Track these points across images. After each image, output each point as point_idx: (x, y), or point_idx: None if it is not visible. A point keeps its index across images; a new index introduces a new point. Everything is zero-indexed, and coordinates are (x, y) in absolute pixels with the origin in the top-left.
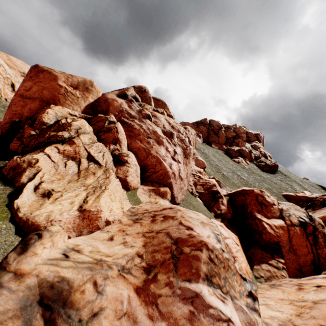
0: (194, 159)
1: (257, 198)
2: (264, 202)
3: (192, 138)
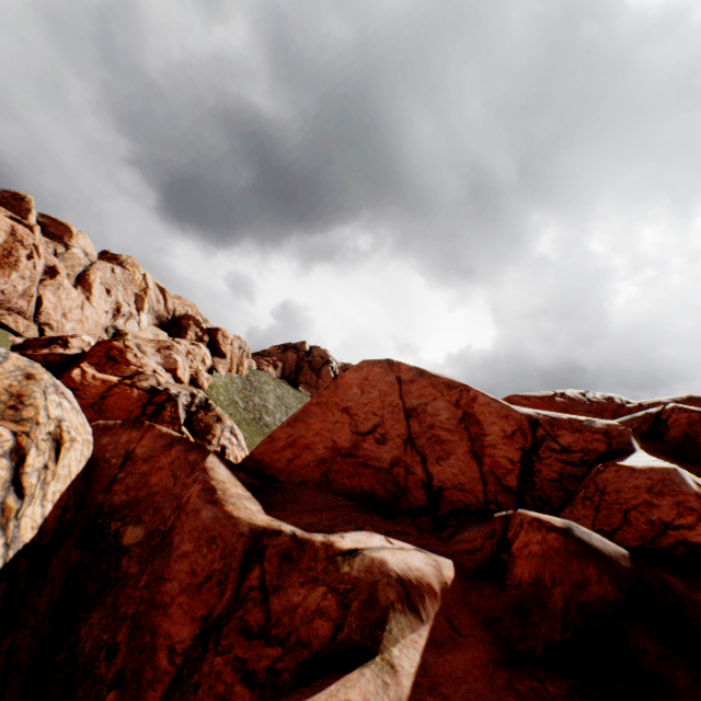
0: (165, 355)
1: (111, 352)
2: (119, 358)
3: (229, 350)
